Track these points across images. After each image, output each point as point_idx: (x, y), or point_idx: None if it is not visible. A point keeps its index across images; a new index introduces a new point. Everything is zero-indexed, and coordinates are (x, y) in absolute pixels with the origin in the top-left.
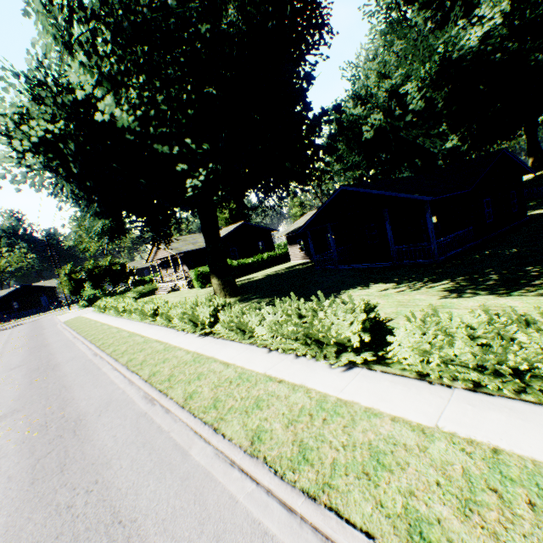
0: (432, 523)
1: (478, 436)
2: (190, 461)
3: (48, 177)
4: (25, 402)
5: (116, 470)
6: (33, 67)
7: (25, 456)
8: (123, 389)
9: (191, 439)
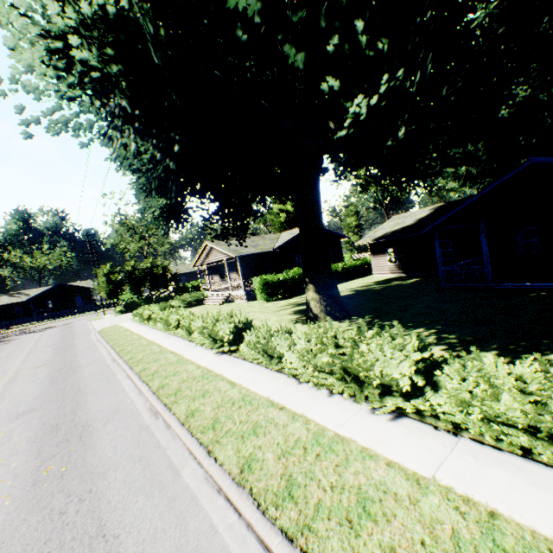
0: None
1: None
2: None
3: (100, 118)
4: None
5: None
6: None
7: None
8: None
9: None
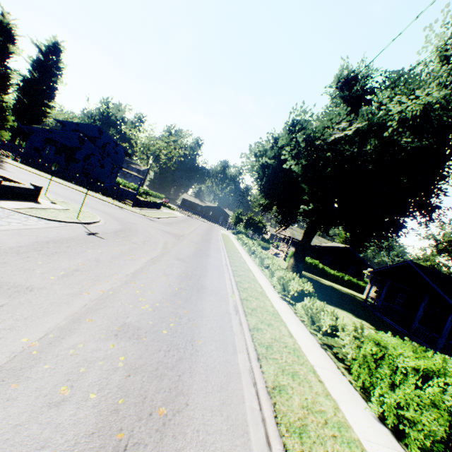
0: (250, 301)
1: (281, 314)
2: (224, 274)
3: (257, 174)
4: (198, 243)
5: (210, 265)
6: (280, 135)
7: (195, 251)
8: (222, 259)
9: (227, 274)
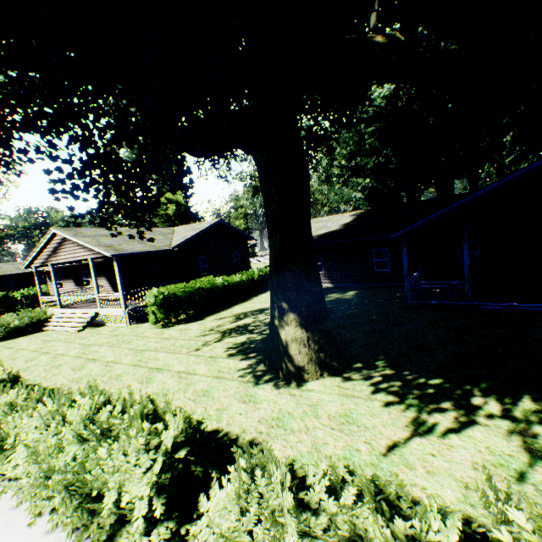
0: None
1: None
2: None
3: None
4: None
5: None
6: None
7: None
8: None
9: None
